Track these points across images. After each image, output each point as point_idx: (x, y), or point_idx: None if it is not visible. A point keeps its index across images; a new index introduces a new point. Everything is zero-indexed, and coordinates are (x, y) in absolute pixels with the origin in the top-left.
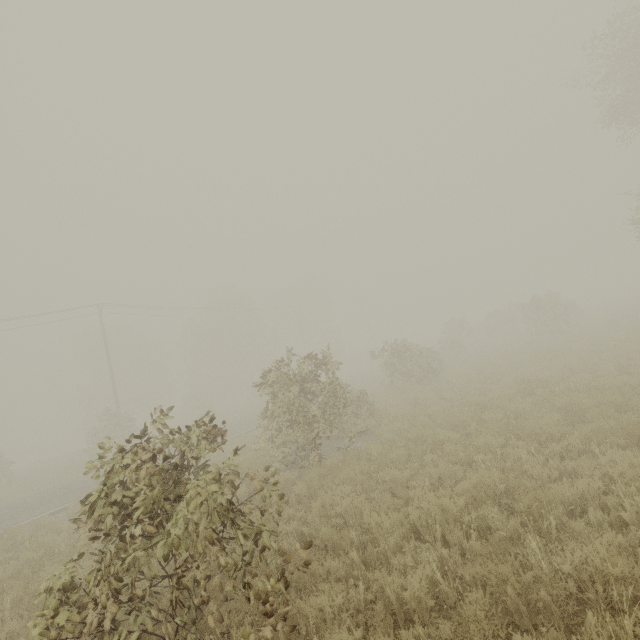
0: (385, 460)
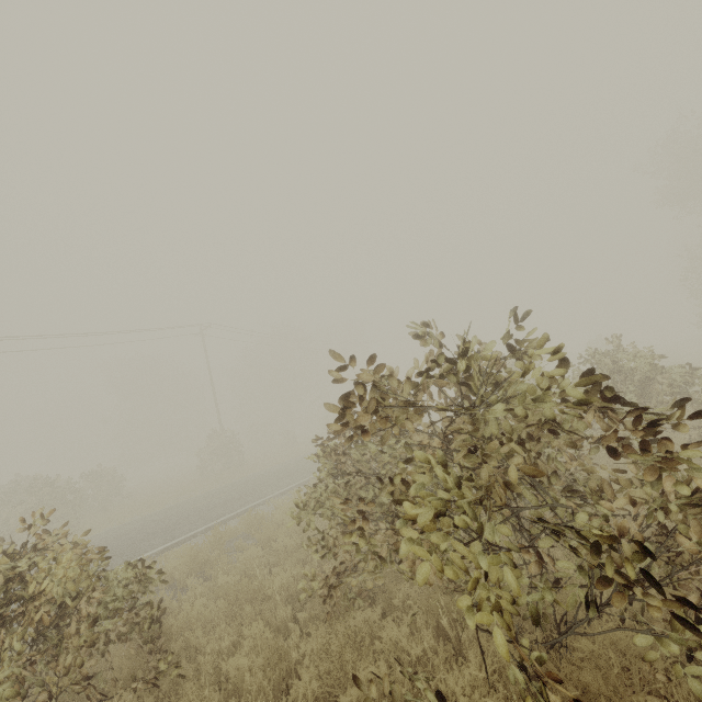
0: None
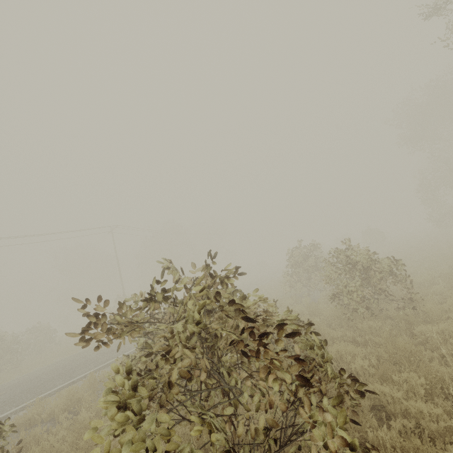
0: None
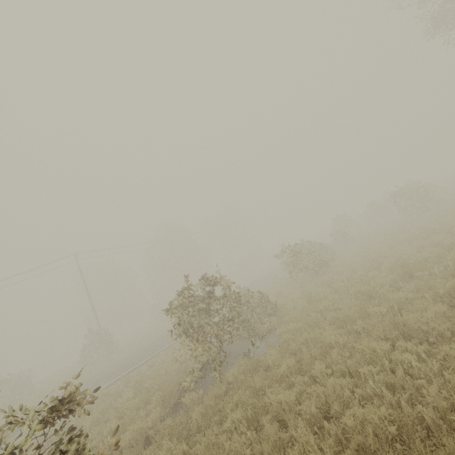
0: (276, 373)
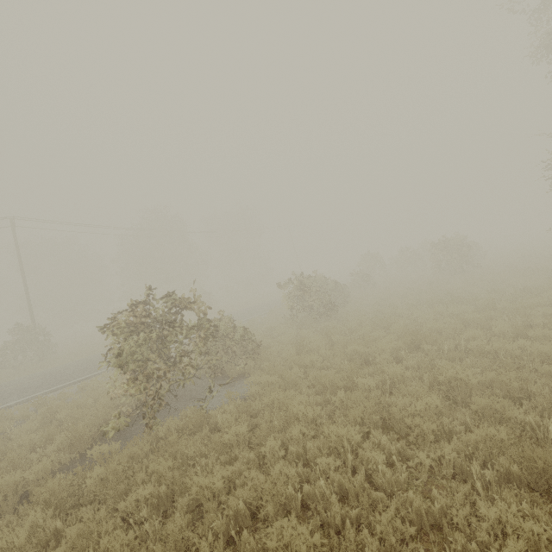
0: (219, 441)
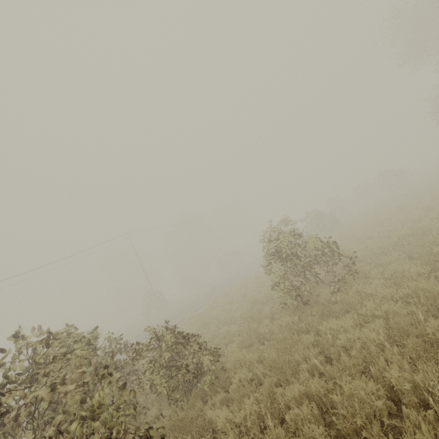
0: (346, 249)
